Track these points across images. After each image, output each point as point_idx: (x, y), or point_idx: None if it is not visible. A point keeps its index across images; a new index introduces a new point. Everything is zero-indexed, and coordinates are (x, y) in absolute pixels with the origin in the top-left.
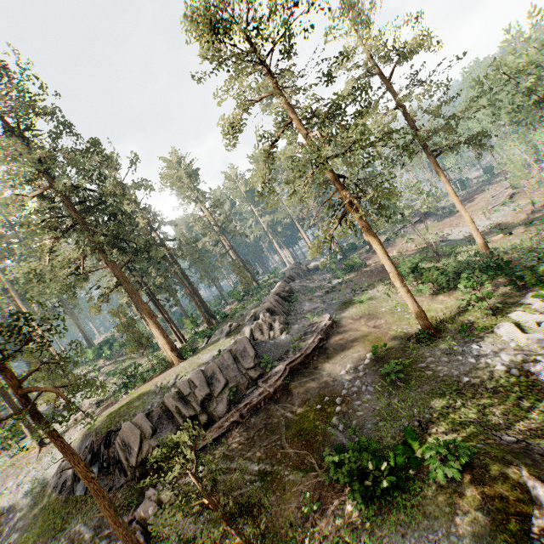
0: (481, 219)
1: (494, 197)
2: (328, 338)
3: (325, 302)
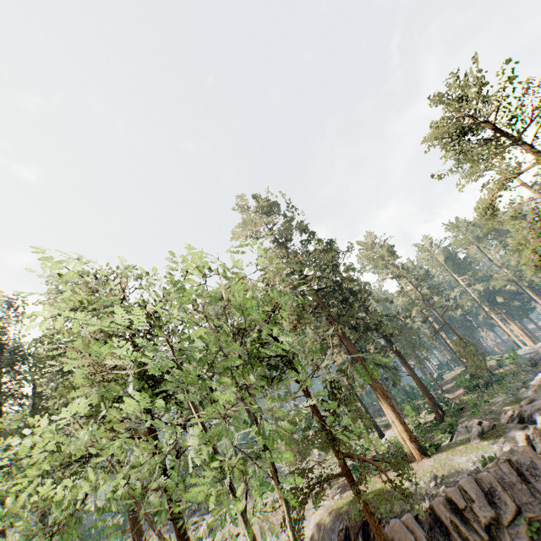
0: None
1: None
2: None
3: None
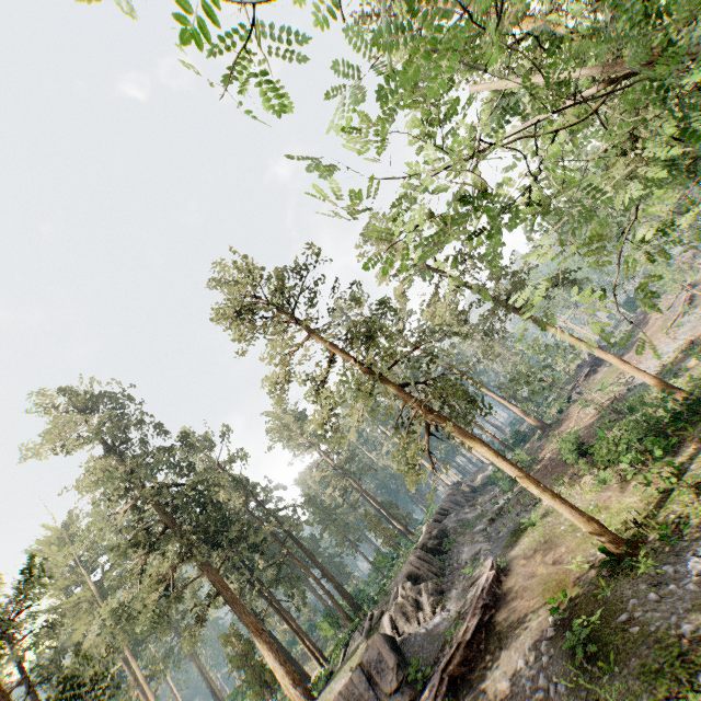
0: (665, 343)
1: (669, 309)
2: (497, 602)
3: (490, 537)
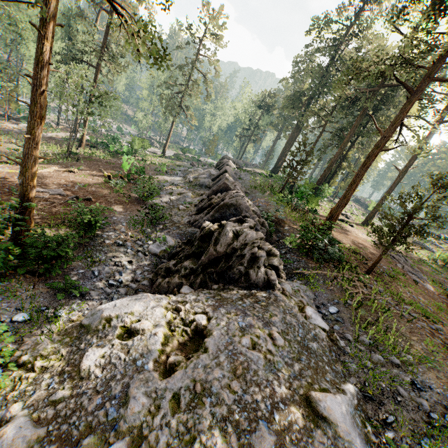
0: None
1: None
2: None
3: None
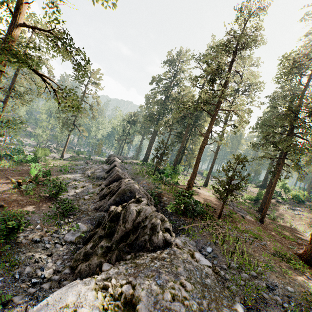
0: None
1: None
2: None
3: None
